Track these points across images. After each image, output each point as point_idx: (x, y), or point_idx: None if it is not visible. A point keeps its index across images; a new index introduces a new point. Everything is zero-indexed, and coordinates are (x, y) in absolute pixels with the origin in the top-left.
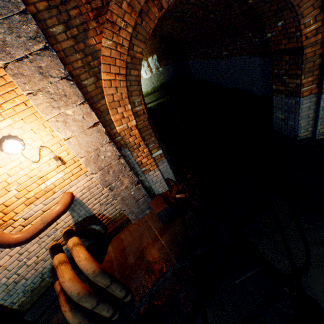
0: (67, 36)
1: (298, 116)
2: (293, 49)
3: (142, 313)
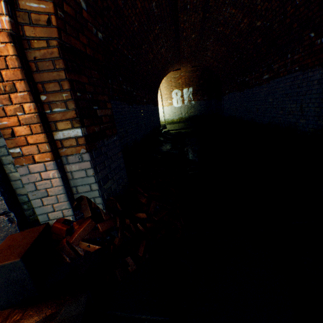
0: None
1: None
2: None
3: None
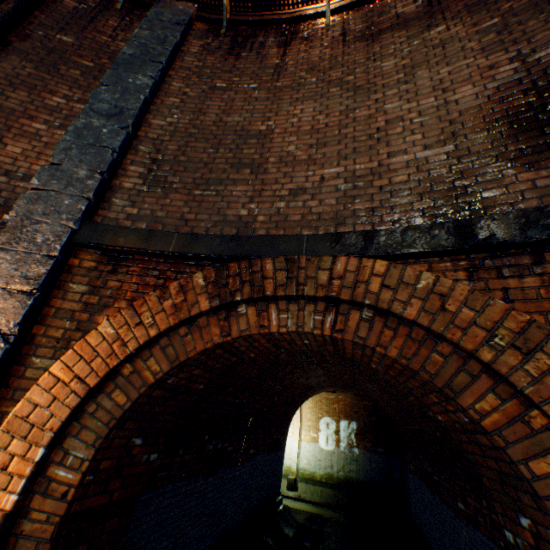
0: (82, 298)
1: None
2: None
3: None
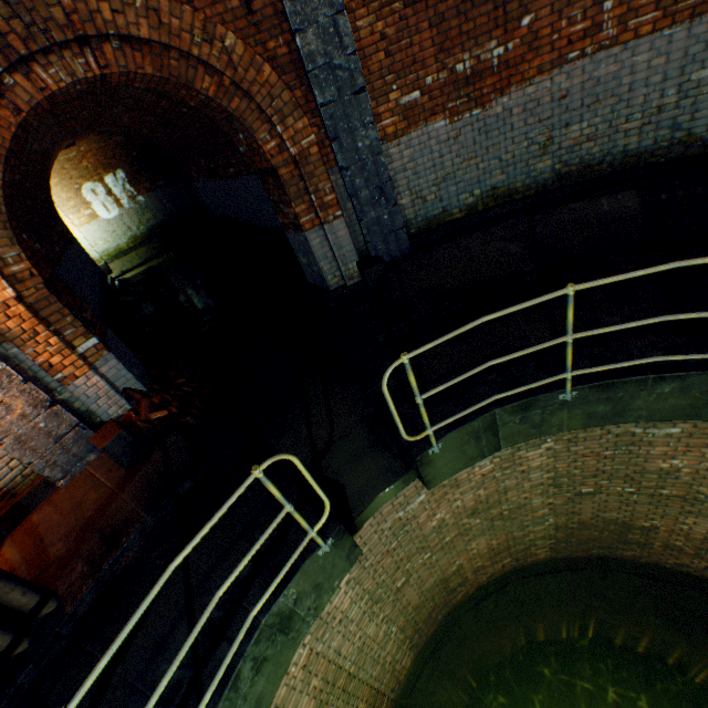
0: None
1: (315, 257)
2: (270, 169)
3: (82, 618)
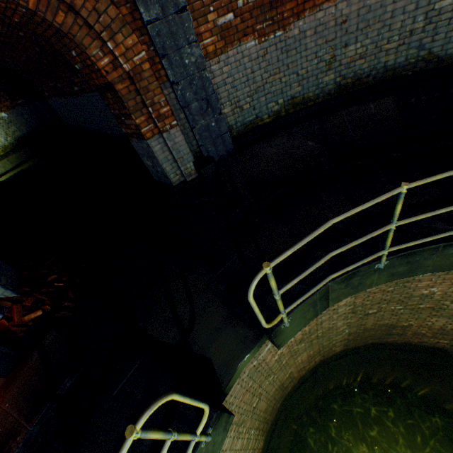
0: None
1: (158, 160)
2: (107, 85)
3: None
